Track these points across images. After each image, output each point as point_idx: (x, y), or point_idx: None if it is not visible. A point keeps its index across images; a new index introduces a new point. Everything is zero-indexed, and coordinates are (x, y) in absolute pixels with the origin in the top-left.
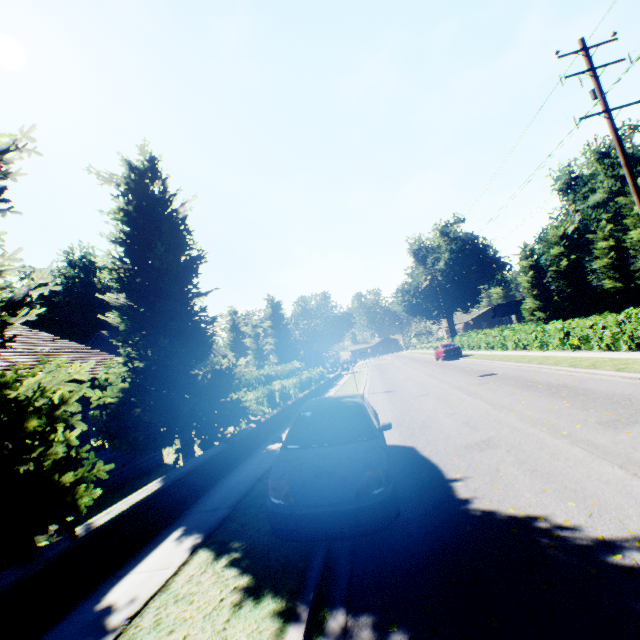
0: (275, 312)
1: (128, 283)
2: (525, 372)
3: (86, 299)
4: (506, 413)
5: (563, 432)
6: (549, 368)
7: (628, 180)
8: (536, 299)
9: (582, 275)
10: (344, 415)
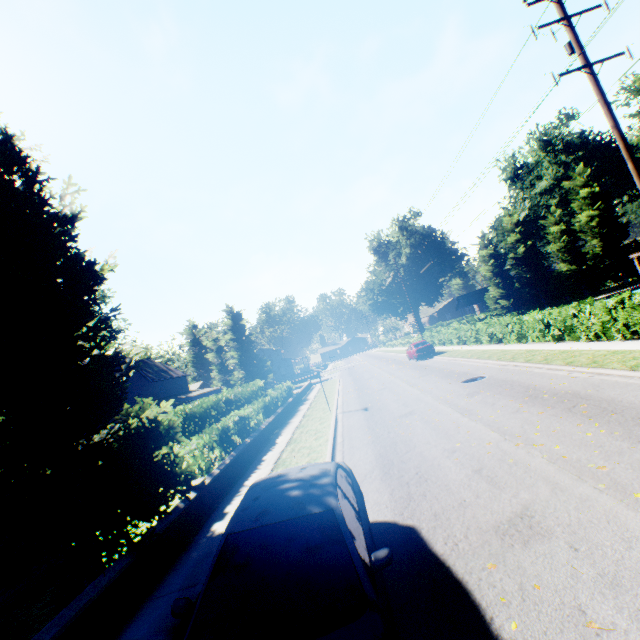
0: (236, 323)
1: None
2: (516, 374)
3: None
4: (526, 449)
5: (638, 495)
6: (542, 367)
7: (620, 144)
8: (499, 287)
9: (539, 260)
10: (304, 542)
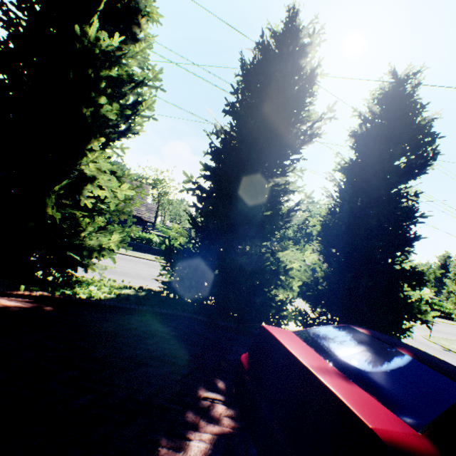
0: None
1: None
2: None
3: None
4: None
5: None
6: None
7: None
8: None
9: None
10: None
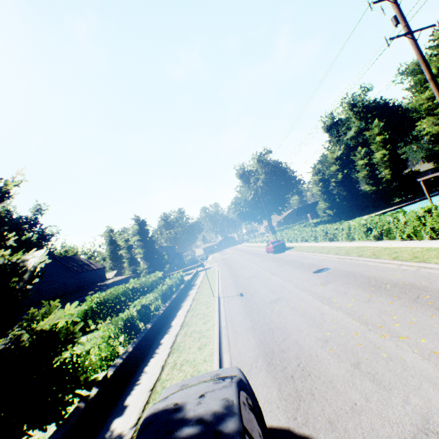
0: (141, 228)
1: None
2: (354, 266)
3: None
4: (394, 342)
5: None
6: (373, 261)
7: (435, 92)
8: (326, 202)
9: (351, 183)
10: None
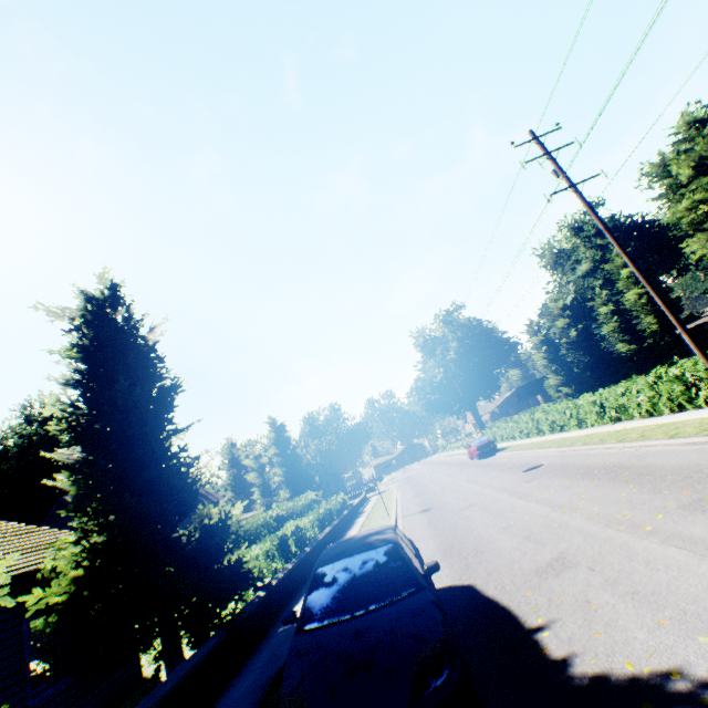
0: (279, 436)
1: (82, 432)
2: (572, 457)
3: (46, 459)
4: (570, 514)
5: (646, 528)
6: (597, 448)
7: (612, 243)
8: (557, 374)
9: (594, 342)
10: (375, 562)
